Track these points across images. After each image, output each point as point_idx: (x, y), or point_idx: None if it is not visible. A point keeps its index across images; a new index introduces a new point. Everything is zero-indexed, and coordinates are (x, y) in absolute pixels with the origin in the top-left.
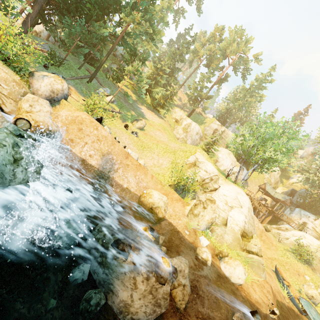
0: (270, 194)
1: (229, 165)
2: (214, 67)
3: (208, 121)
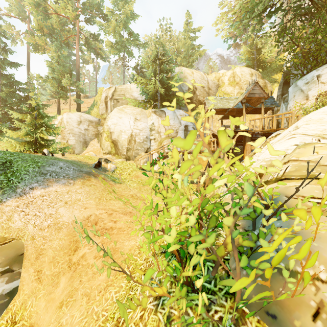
0: (224, 108)
1: (132, 123)
2: (53, 38)
3: (97, 98)
